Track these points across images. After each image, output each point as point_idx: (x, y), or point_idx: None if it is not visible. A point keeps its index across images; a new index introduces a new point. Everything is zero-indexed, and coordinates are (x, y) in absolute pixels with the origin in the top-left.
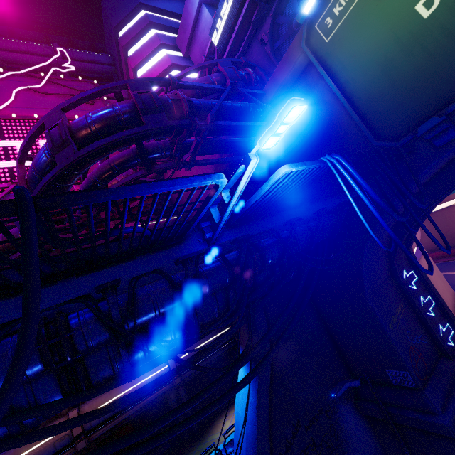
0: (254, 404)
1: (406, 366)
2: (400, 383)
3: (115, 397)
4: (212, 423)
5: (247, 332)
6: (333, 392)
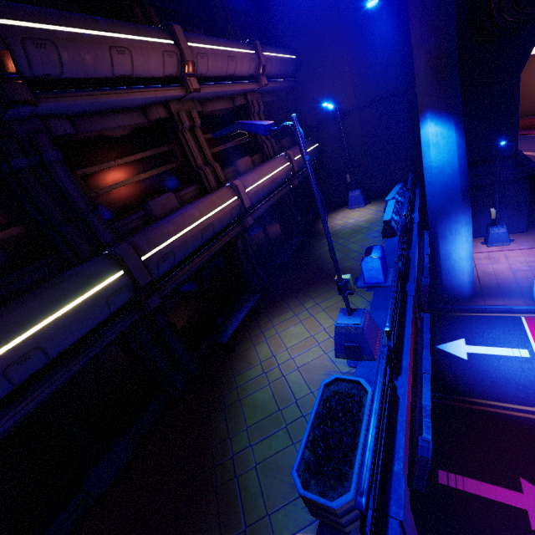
0: (464, 145)
1: (517, 138)
2: (500, 156)
3: (262, 179)
4: (316, 228)
5: (449, 88)
6: (503, 141)
